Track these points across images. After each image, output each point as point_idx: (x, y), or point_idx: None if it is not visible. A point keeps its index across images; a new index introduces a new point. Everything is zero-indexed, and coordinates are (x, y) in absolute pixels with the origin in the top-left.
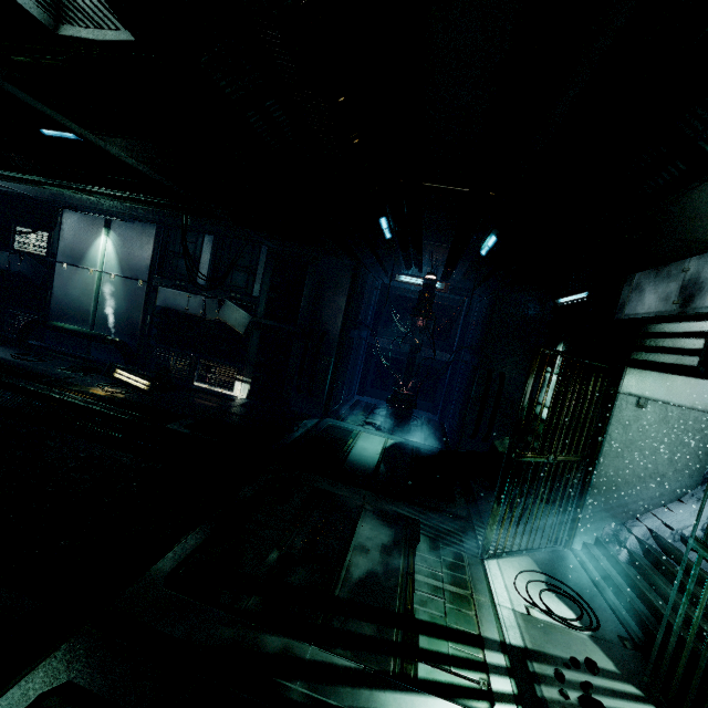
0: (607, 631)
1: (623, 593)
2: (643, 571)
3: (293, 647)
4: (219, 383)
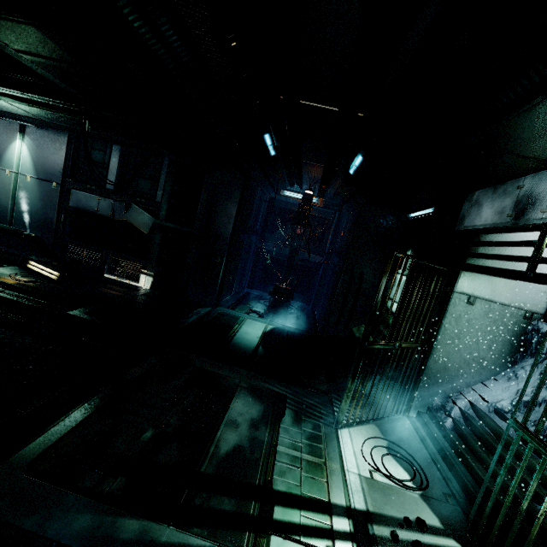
0: (434, 489)
1: (447, 455)
2: (464, 436)
3: (151, 530)
4: (127, 275)
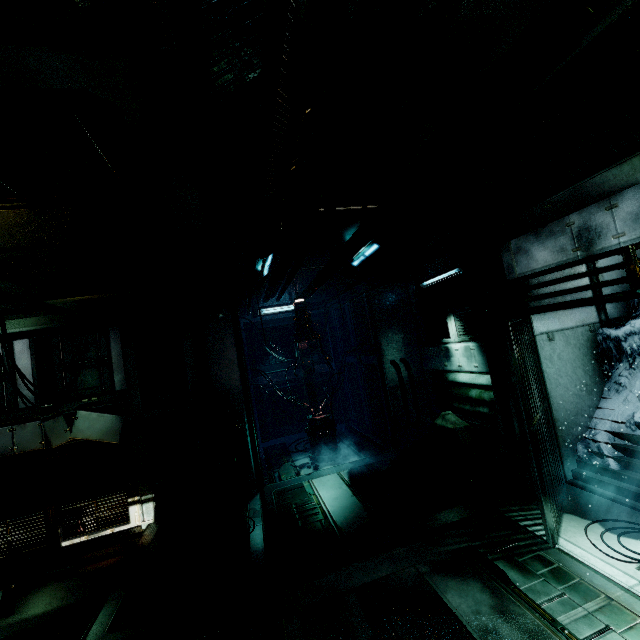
0: None
1: None
2: None
3: None
4: (102, 522)
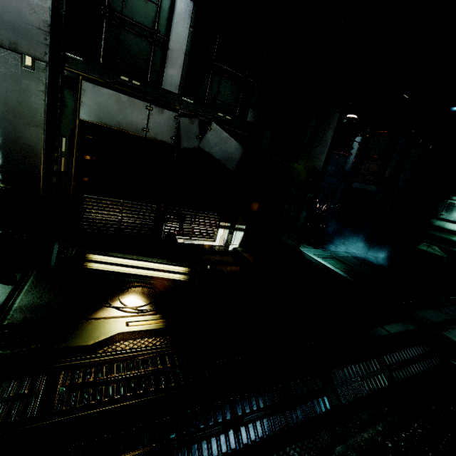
0: None
1: None
2: None
3: None
4: (192, 233)
